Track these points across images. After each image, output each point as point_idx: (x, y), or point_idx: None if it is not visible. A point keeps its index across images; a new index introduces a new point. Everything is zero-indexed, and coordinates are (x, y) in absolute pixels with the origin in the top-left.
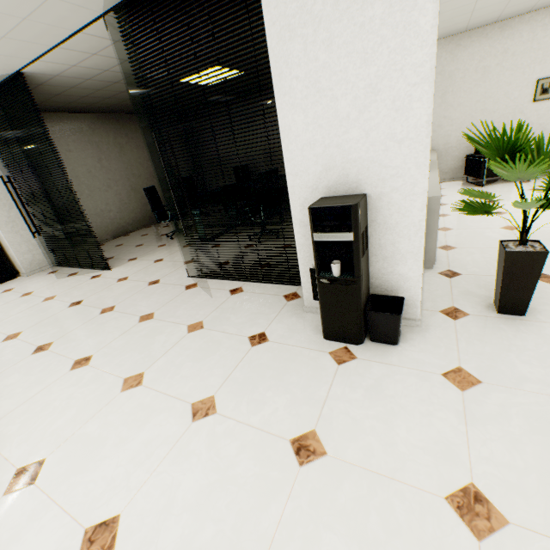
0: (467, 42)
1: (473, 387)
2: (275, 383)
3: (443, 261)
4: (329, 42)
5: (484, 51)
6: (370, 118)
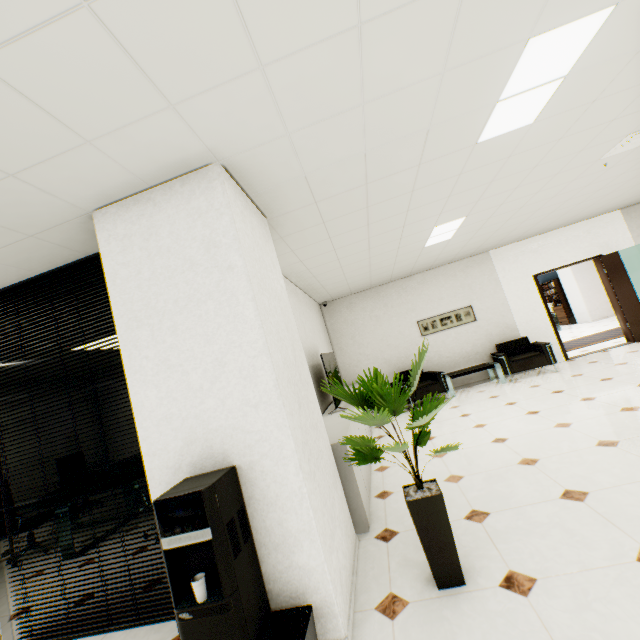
0: (357, 300)
1: None
2: None
3: (380, 516)
4: (174, 328)
5: (371, 305)
6: (223, 386)
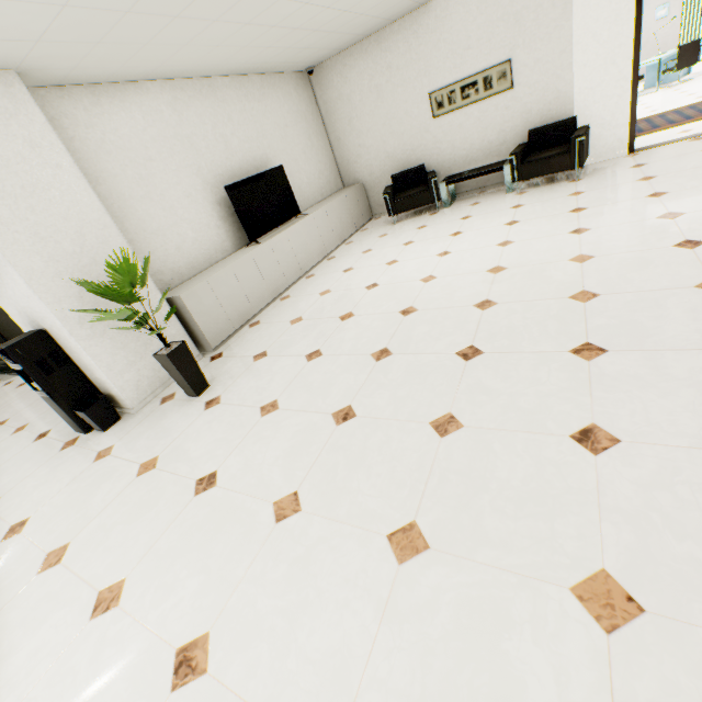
0: (352, 61)
1: (102, 459)
2: (15, 469)
3: (231, 342)
4: None
5: (370, 68)
6: (8, 283)
